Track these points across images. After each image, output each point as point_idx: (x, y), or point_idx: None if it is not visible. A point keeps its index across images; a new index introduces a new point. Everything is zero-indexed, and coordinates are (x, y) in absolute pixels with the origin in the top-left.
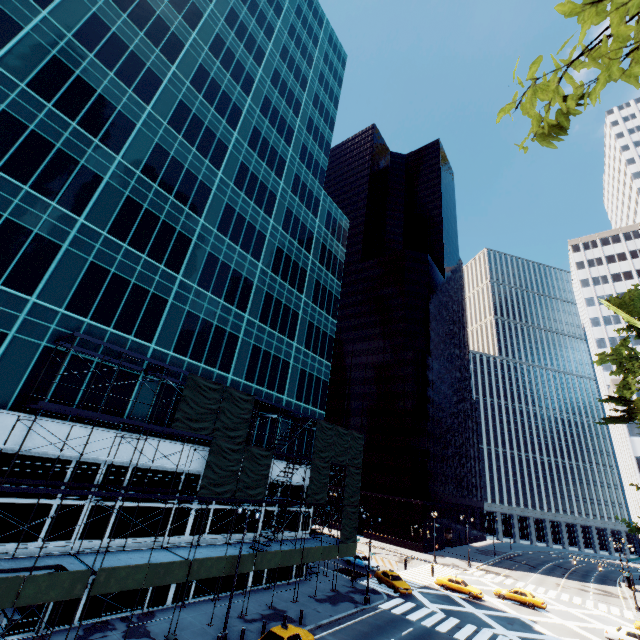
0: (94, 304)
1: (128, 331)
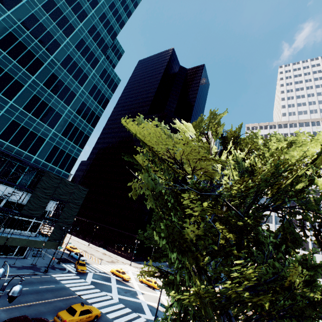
0: None
1: None
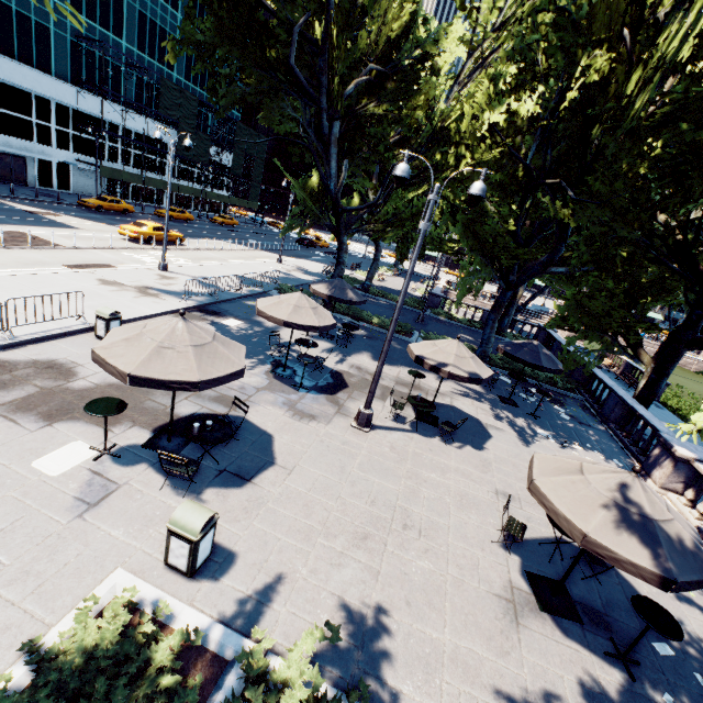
0: (83, 3)
1: (108, 29)
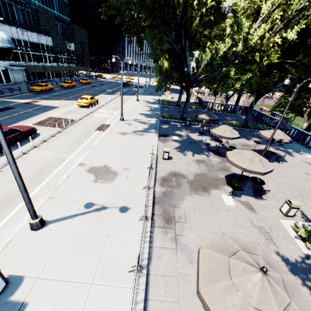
0: None
1: None
